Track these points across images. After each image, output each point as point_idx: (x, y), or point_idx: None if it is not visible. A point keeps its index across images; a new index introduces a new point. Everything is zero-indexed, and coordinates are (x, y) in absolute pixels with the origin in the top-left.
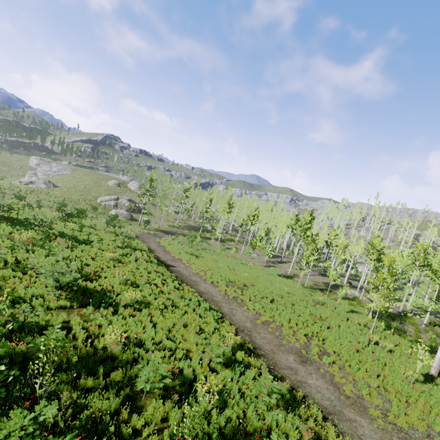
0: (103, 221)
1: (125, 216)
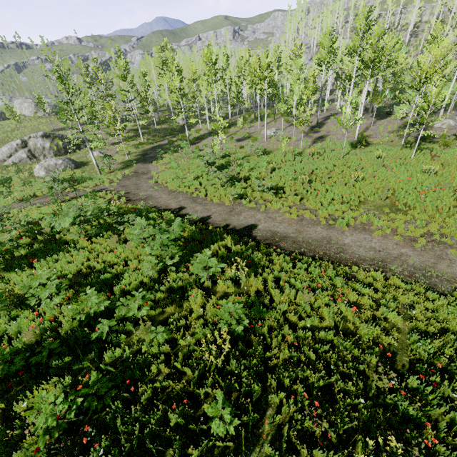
0: (66, 225)
1: (63, 166)
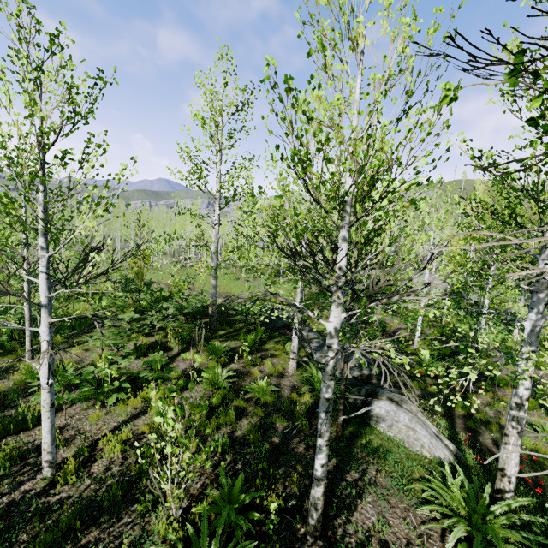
0: None
1: None
